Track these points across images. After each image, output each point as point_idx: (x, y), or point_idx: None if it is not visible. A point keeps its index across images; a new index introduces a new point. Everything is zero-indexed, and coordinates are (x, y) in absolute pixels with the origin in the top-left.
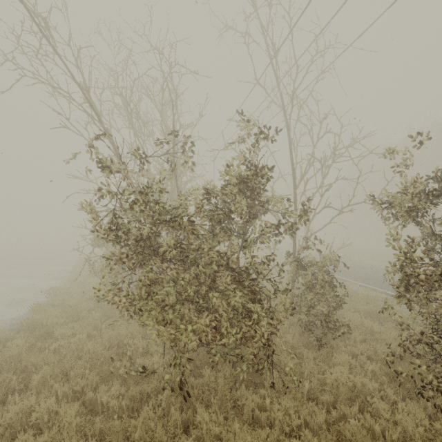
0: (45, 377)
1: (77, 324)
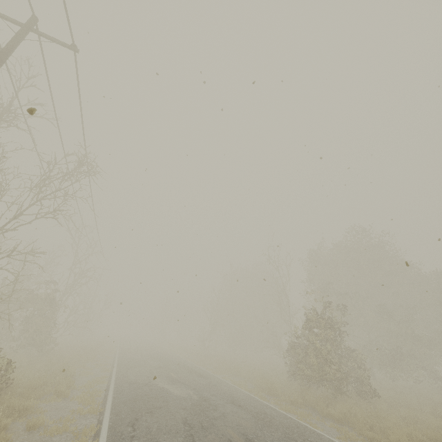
0: None
1: None
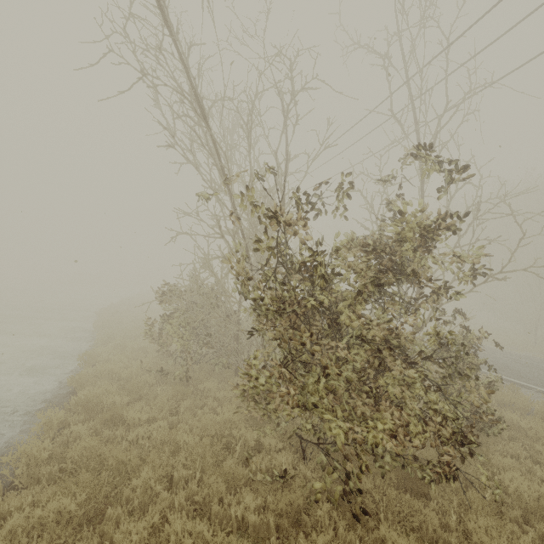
0: (145, 481)
1: (140, 404)
